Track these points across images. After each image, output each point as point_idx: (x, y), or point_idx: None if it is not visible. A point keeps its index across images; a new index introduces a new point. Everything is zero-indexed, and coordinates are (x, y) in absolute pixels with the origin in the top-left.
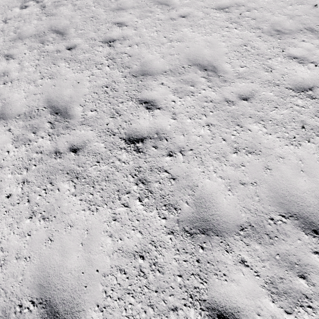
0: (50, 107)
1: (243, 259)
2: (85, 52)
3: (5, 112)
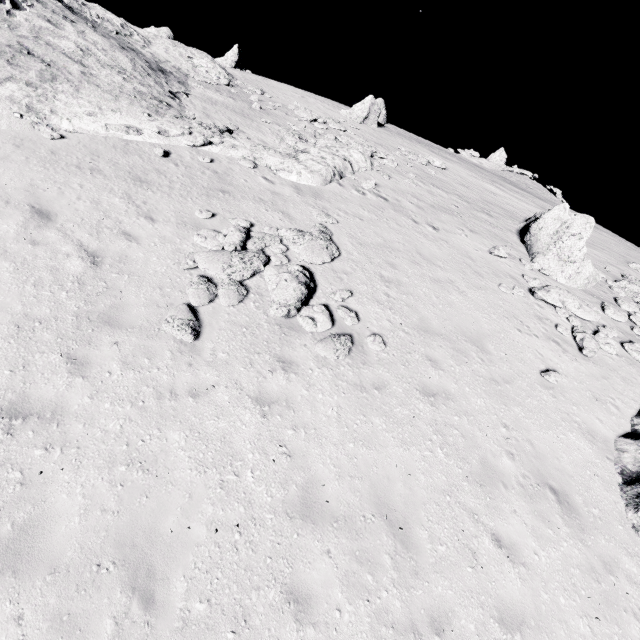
0: None
1: None
2: None
3: None
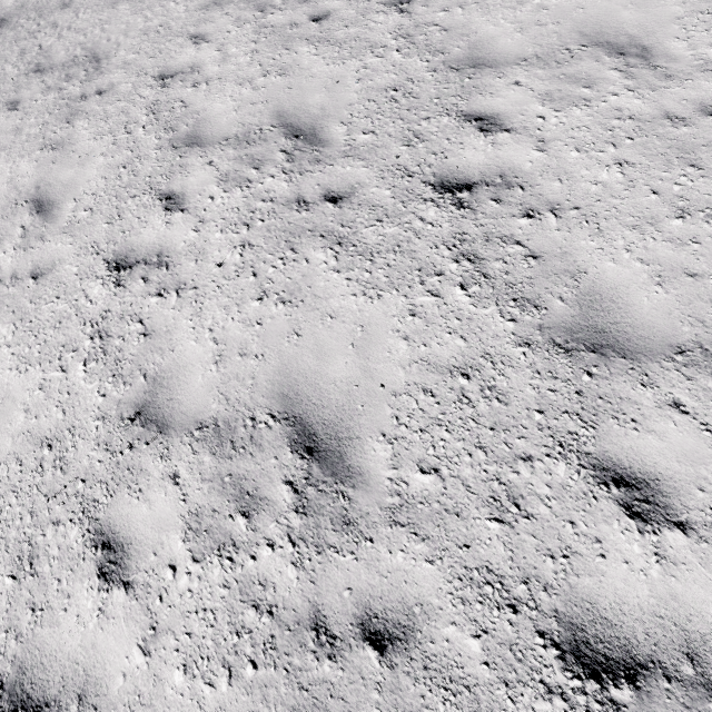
0: (284, 126)
1: (677, 401)
2: (350, 25)
3: (201, 134)
